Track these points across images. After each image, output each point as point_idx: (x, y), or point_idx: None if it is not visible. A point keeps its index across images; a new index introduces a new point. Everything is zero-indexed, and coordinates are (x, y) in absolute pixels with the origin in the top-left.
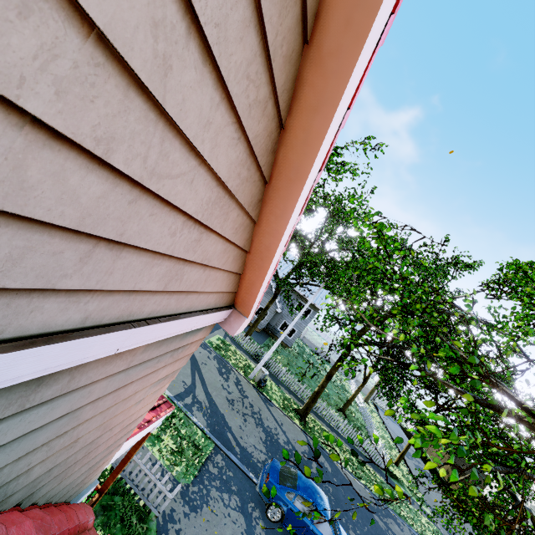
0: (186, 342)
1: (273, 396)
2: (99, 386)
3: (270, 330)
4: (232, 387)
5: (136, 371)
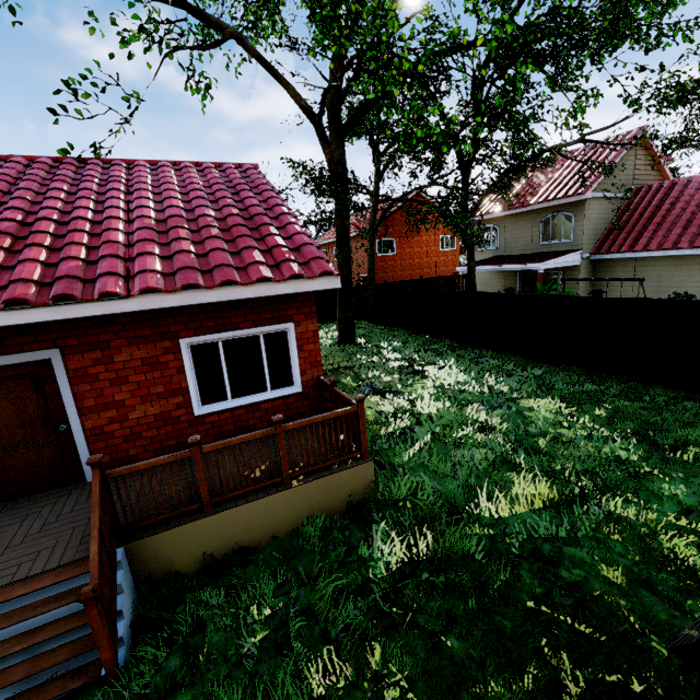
0: None
1: None
2: None
3: None
4: None
5: None
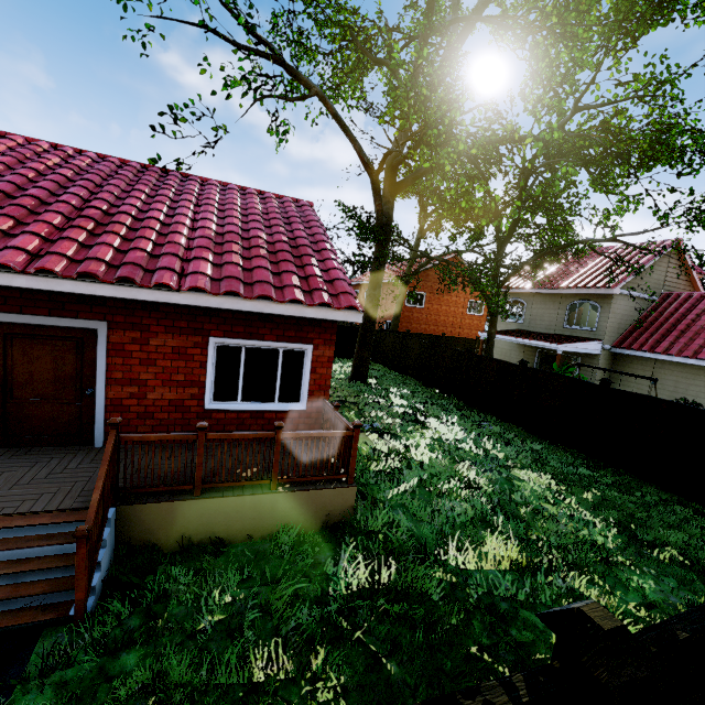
0: None
1: None
2: None
3: None
4: None
5: None
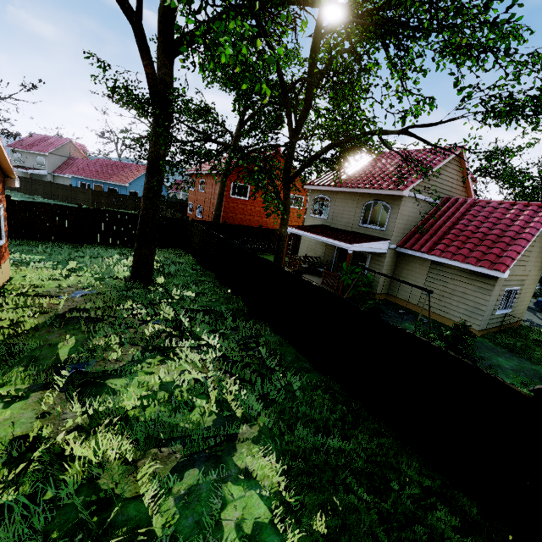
0: None
1: None
2: None
3: None
4: None
5: None
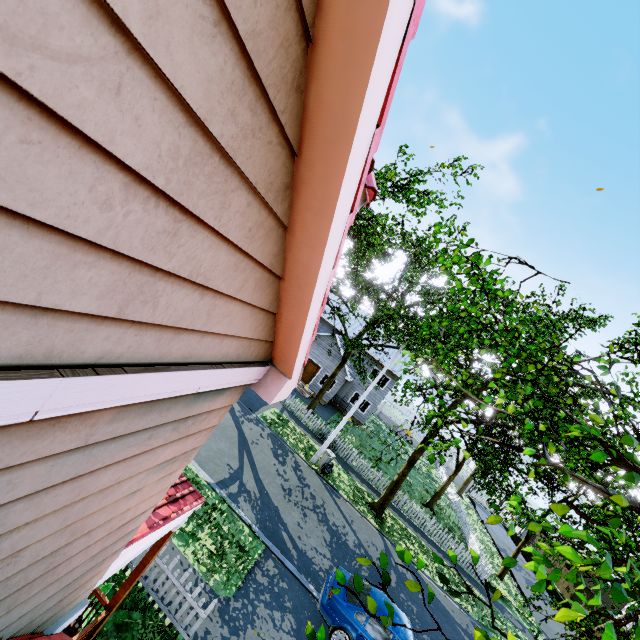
0: (198, 410)
1: (341, 485)
2: (29, 473)
3: (338, 403)
4: (290, 473)
5: (109, 451)
